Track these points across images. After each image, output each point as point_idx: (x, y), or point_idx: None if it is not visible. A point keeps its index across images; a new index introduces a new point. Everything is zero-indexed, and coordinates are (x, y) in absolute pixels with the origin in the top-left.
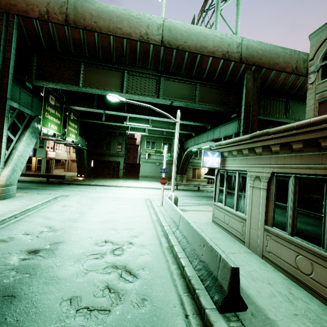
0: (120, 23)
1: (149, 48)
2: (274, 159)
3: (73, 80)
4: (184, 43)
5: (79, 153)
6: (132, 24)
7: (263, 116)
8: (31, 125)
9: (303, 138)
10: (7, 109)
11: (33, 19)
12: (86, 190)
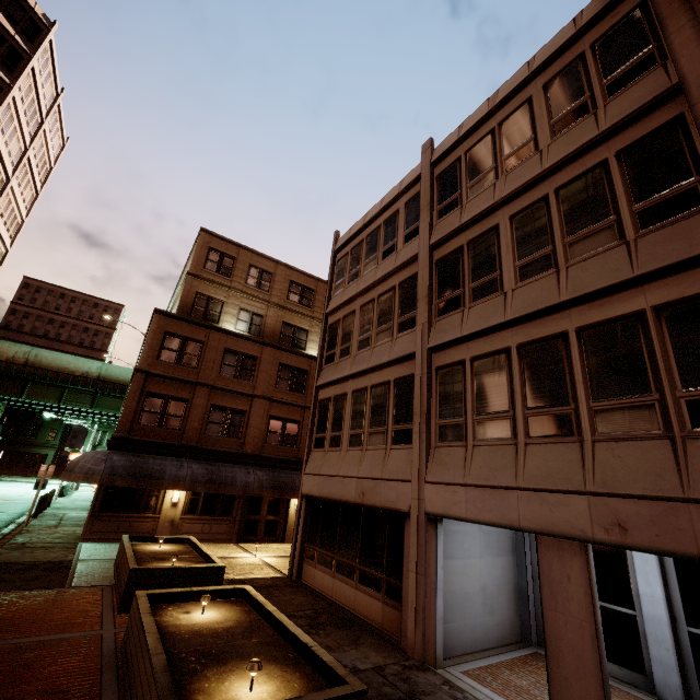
0: (69, 365)
1: (88, 380)
2: None
3: (18, 393)
4: (116, 379)
5: None
6: (78, 366)
7: None
8: None
9: None
10: None
11: (2, 361)
12: None
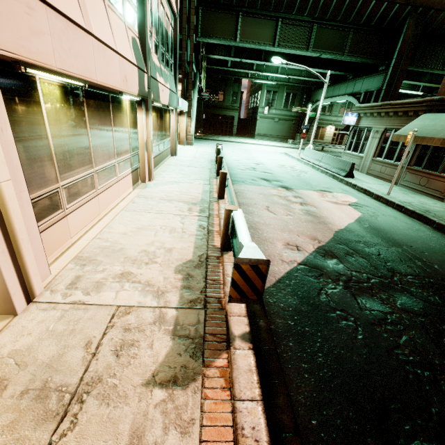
0: None
1: None
2: (388, 120)
3: (231, 35)
4: None
5: (197, 105)
6: None
7: (415, 68)
8: (197, 84)
9: (403, 110)
10: (193, 72)
11: None
12: (225, 144)
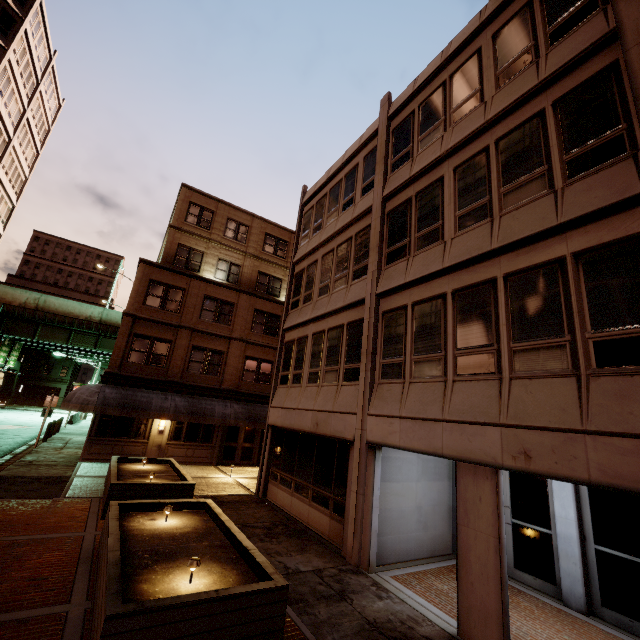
0: (74, 310)
1: (91, 323)
2: None
3: (31, 335)
4: (116, 322)
5: (9, 376)
6: (82, 311)
7: None
8: None
9: None
10: None
11: (15, 306)
12: (17, 411)
